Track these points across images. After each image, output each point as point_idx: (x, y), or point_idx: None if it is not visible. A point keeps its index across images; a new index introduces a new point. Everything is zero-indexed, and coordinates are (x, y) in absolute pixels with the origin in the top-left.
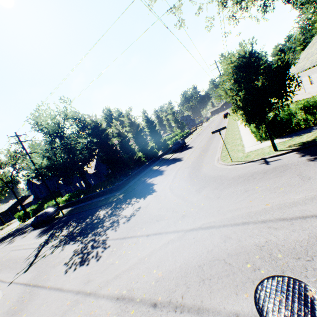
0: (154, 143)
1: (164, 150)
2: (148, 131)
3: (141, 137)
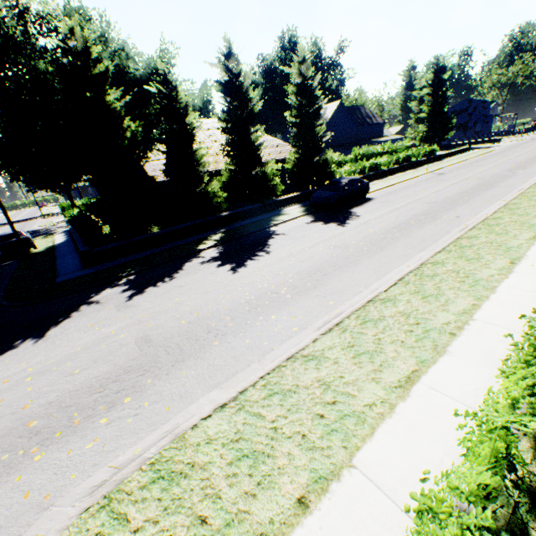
0: (297, 160)
1: (316, 187)
2: (295, 120)
3: (247, 136)
